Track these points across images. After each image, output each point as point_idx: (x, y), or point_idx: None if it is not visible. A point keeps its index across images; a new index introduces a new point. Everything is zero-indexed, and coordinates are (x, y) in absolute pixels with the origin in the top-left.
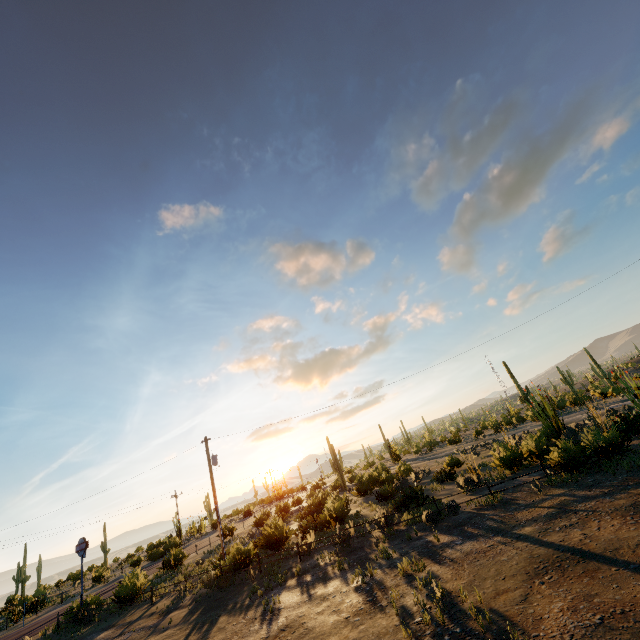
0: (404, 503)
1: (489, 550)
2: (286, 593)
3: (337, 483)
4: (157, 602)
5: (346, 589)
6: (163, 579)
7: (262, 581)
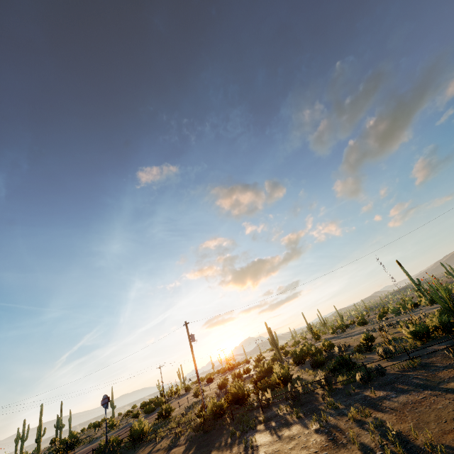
0: (336, 368)
1: (423, 401)
2: (259, 435)
3: (275, 356)
4: (159, 442)
5: (308, 431)
6: (159, 426)
7: (236, 426)
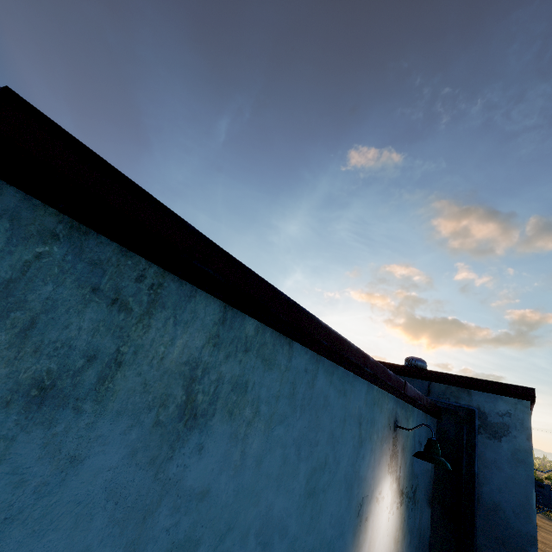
0: None
1: None
2: None
3: None
4: None
5: None
6: None
7: None
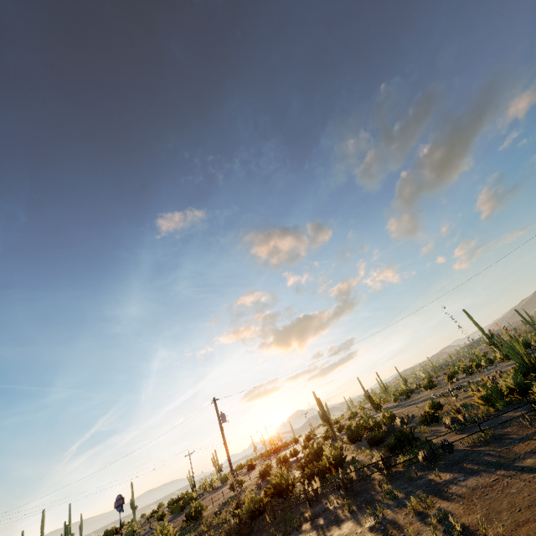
0: (397, 446)
1: (495, 484)
2: None
3: (327, 433)
4: None
5: (361, 530)
6: (188, 530)
7: (278, 527)
